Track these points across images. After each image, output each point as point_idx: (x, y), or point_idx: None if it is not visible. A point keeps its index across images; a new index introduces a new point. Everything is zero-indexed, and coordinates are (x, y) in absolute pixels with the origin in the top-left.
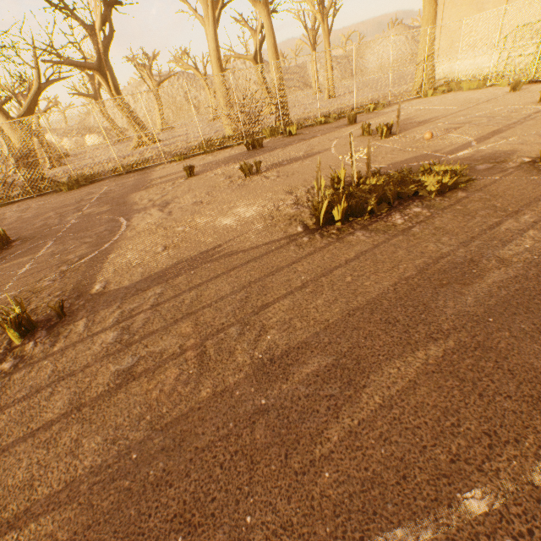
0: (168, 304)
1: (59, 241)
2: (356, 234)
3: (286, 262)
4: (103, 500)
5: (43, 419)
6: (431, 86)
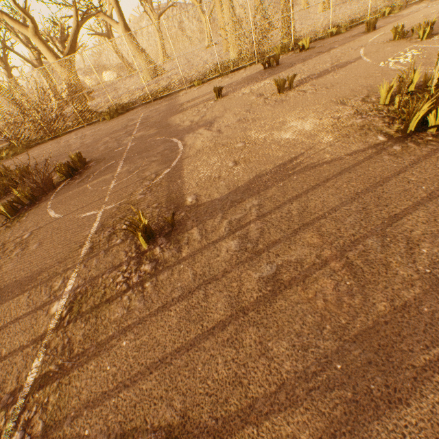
0: (275, 215)
1: (128, 161)
2: None
3: (388, 172)
4: (331, 408)
5: (212, 319)
6: None
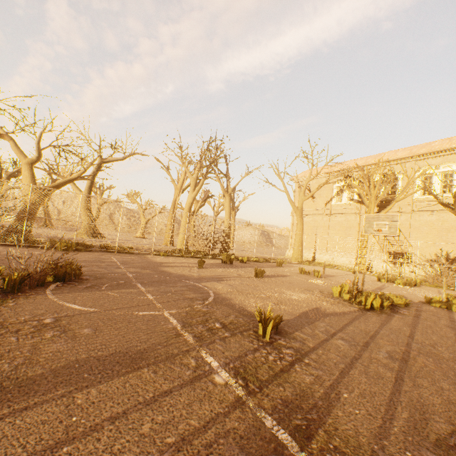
0: (347, 331)
1: (146, 284)
2: (394, 315)
3: (380, 321)
4: None
5: (389, 376)
6: (302, 260)
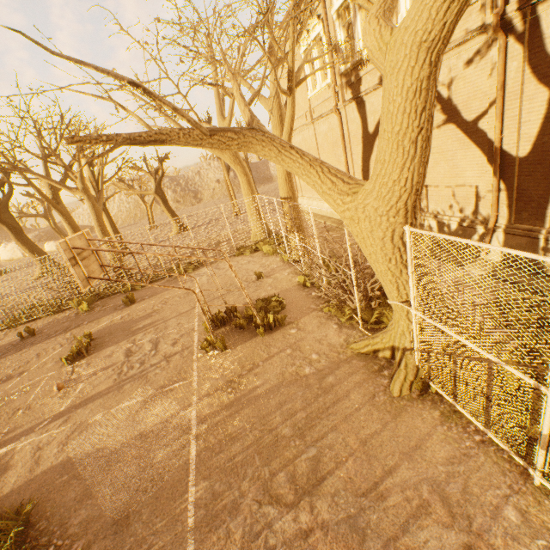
0: None
1: None
2: None
3: None
4: None
5: None
6: (263, 235)
